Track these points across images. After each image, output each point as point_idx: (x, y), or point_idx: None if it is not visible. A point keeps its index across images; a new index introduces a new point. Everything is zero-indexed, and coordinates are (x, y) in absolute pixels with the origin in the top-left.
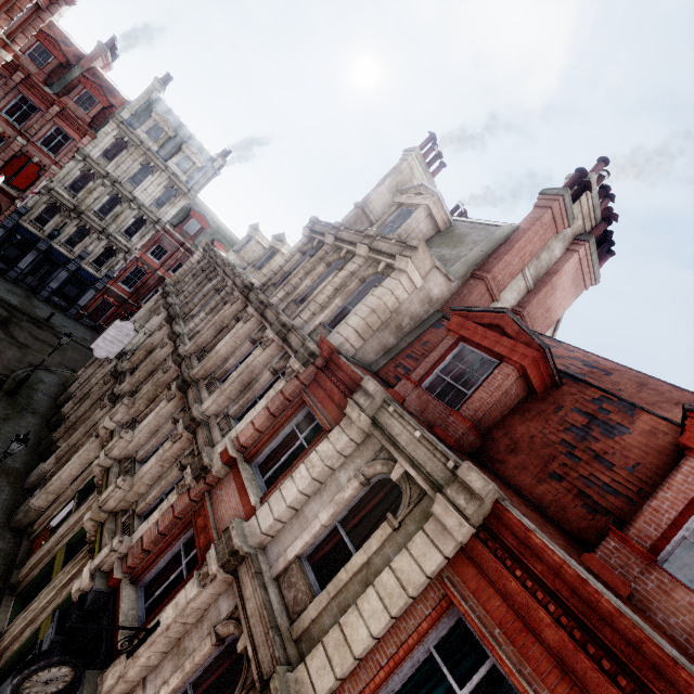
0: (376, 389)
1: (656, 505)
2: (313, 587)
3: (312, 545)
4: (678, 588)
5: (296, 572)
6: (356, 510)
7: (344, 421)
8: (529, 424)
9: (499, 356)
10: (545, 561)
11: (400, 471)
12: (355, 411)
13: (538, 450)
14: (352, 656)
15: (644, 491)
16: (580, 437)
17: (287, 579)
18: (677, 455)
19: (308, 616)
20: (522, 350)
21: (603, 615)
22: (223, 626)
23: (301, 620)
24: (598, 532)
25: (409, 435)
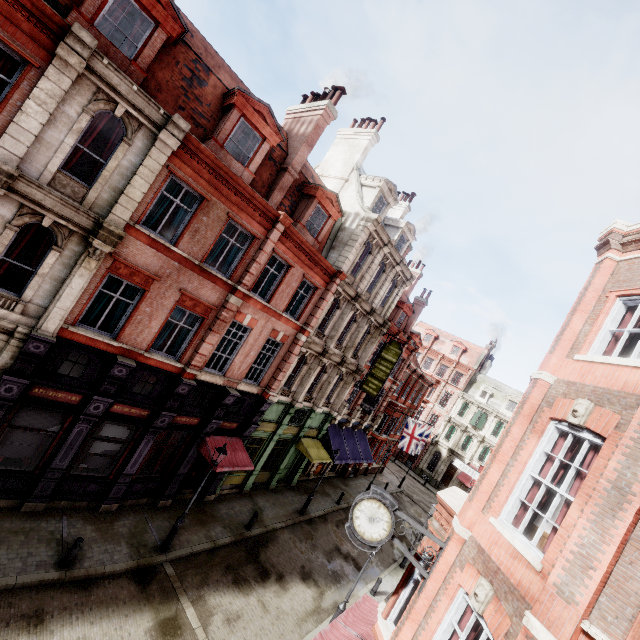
0: (95, 44)
1: (226, 128)
2: (82, 183)
3: (64, 161)
4: (228, 155)
5: (64, 178)
6: (87, 134)
7: (57, 62)
8: (165, 72)
9: (154, 19)
10: (205, 154)
11: (123, 111)
12: (73, 58)
13: (172, 92)
14: (137, 203)
15: (213, 117)
16: (190, 86)
17: (59, 183)
18: (228, 105)
19: (93, 197)
20: (172, 24)
21: (220, 167)
22: (18, 221)
23: (89, 200)
24: (199, 136)
25: (128, 87)
